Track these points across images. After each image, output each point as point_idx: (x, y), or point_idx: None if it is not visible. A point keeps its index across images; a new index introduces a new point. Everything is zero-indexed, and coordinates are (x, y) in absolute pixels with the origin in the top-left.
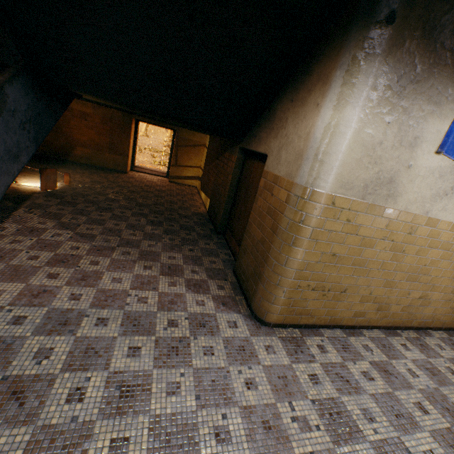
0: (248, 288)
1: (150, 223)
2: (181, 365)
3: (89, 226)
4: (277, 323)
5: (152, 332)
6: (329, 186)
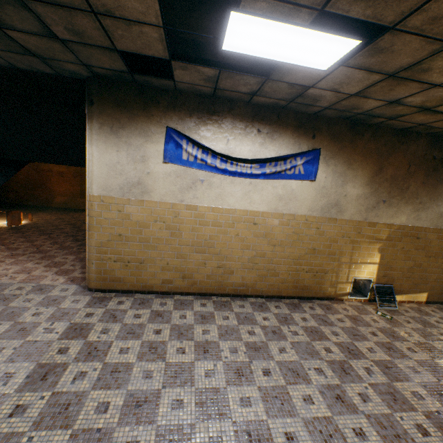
0: None
1: (74, 240)
2: (1, 305)
3: (21, 244)
4: (98, 289)
5: (0, 291)
6: (95, 191)
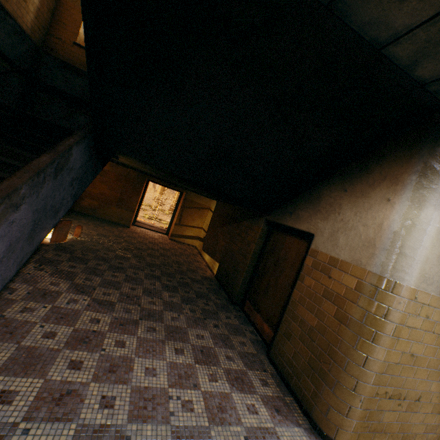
0: (301, 386)
1: (165, 287)
2: None
3: (105, 290)
4: None
5: None
6: (413, 280)
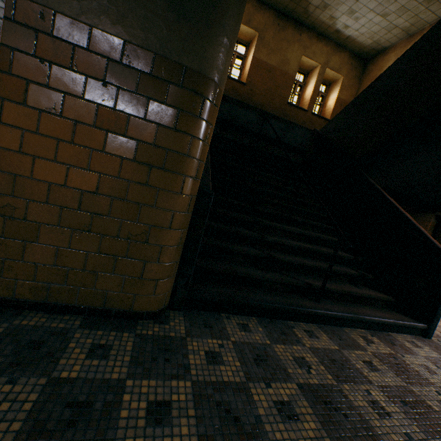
0: None
1: None
2: None
3: None
4: None
5: None
6: None
